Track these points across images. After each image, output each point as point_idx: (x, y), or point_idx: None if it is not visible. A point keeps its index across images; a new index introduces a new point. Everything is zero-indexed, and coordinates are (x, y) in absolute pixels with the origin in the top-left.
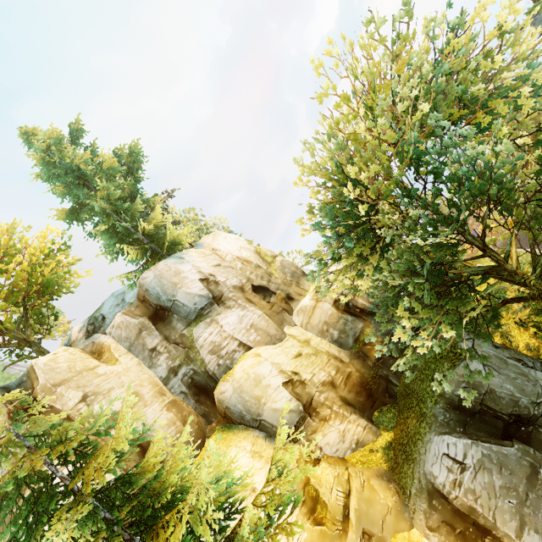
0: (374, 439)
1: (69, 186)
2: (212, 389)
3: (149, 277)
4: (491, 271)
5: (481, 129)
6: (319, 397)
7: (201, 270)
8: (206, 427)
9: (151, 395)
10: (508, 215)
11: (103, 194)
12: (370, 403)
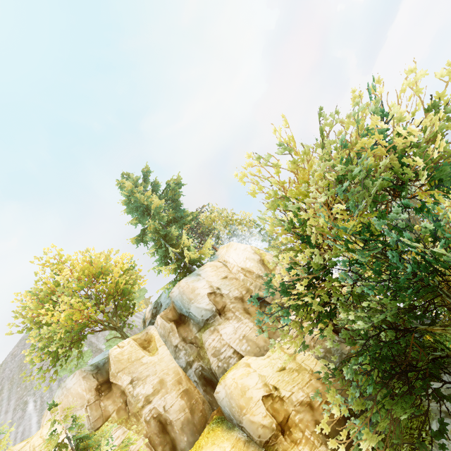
0: None
1: (139, 217)
2: (216, 383)
3: (175, 292)
4: None
5: None
6: (294, 417)
7: (210, 284)
8: (209, 413)
9: (172, 384)
10: None
11: (152, 228)
12: (347, 435)
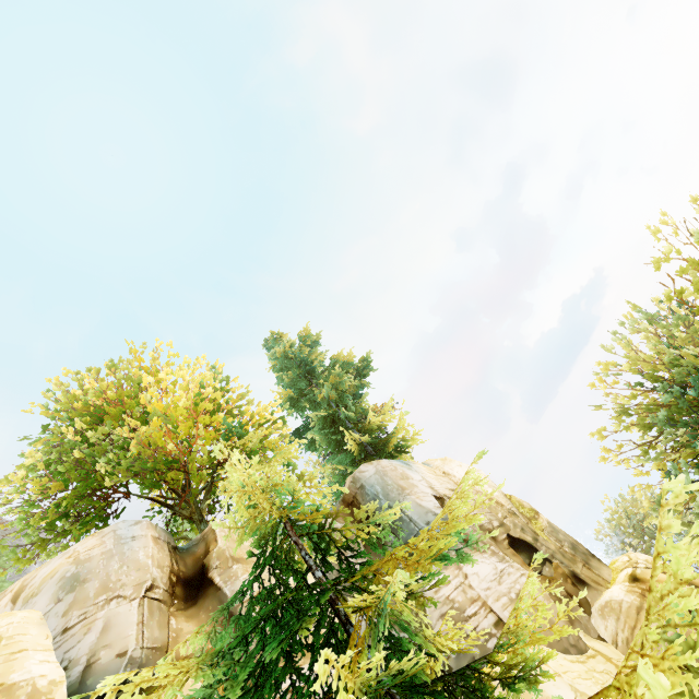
0: None
1: (296, 378)
2: None
3: (368, 471)
4: None
5: None
6: None
7: (433, 486)
8: None
9: None
10: None
11: (335, 381)
12: None
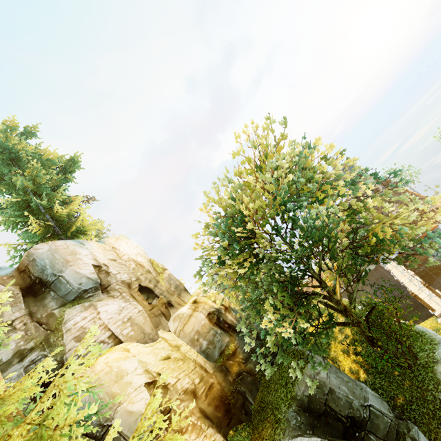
0: None
1: None
2: None
3: (43, 249)
4: (326, 295)
5: (318, 203)
6: (179, 405)
7: (97, 258)
8: None
9: None
10: (333, 262)
11: (32, 174)
12: (227, 420)
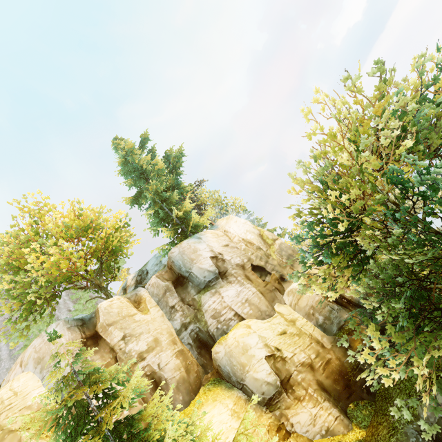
0: (345, 432)
1: (135, 180)
2: (211, 346)
3: (175, 252)
4: None
5: None
6: (297, 376)
7: (212, 249)
8: (203, 375)
9: (166, 343)
10: None
11: (153, 188)
12: (346, 394)
